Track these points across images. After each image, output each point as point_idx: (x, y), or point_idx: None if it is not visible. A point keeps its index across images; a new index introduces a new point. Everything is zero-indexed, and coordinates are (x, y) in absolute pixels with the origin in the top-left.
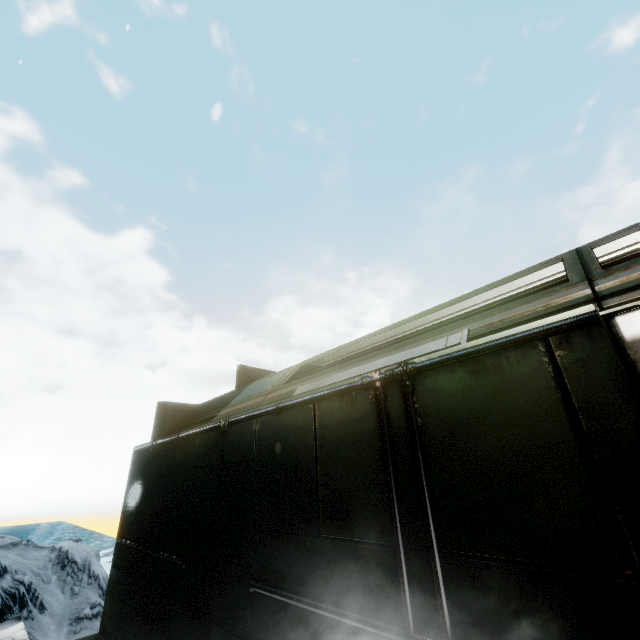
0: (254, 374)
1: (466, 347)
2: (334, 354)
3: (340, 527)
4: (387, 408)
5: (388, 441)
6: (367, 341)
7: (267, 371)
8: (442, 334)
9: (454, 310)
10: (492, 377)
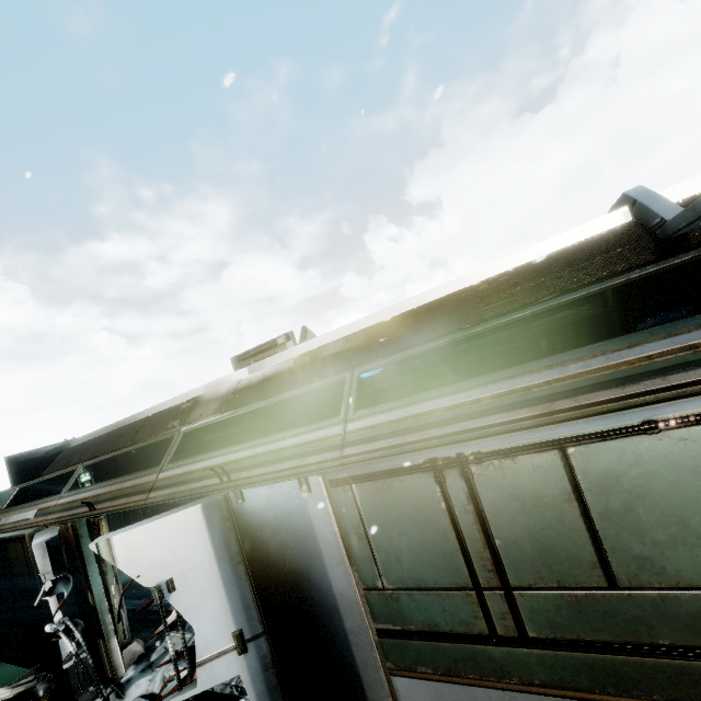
0: (24, 457)
1: (13, 536)
2: (75, 440)
3: (3, 586)
4: (4, 551)
5: (6, 561)
6: (89, 434)
7: (37, 449)
8: (38, 505)
9: (121, 423)
10: (17, 546)
